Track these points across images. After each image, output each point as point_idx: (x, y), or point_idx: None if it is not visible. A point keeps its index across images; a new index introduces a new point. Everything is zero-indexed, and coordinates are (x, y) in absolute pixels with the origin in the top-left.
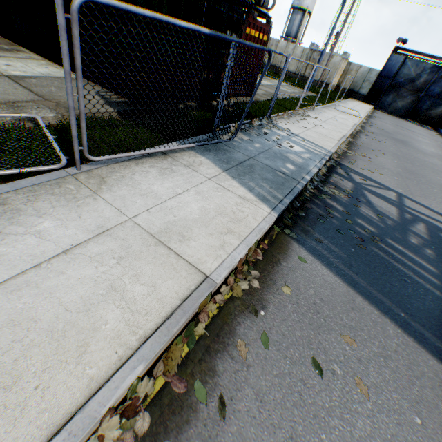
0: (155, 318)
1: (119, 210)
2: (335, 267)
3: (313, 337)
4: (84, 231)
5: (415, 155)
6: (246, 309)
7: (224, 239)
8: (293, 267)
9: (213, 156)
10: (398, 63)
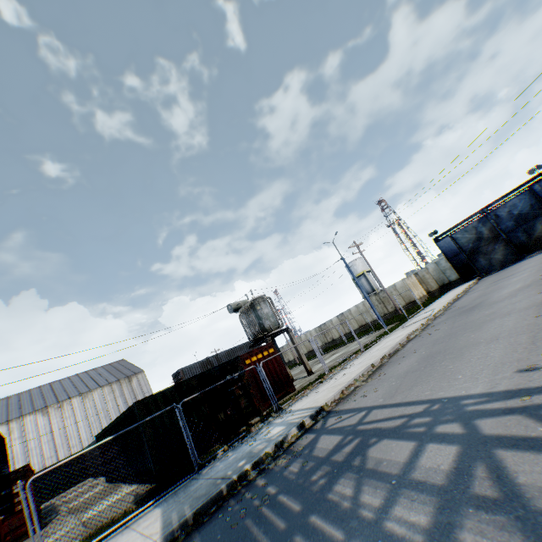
0: None
1: None
2: None
3: None
4: None
5: (471, 318)
6: None
7: None
8: None
9: (170, 500)
10: (449, 242)
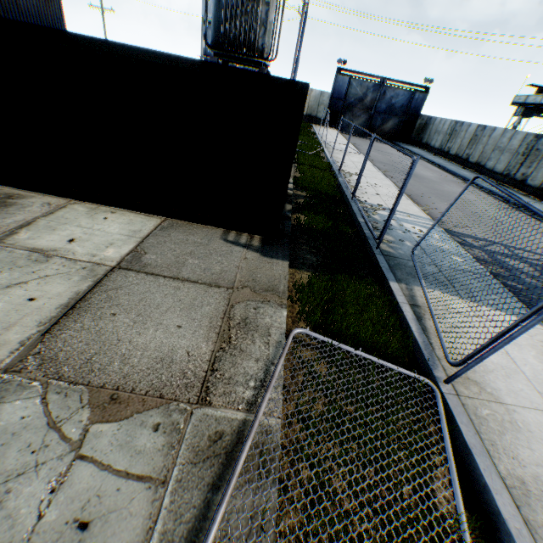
0: None
1: (538, 410)
2: None
3: None
4: None
5: (437, 188)
6: None
7: None
8: None
9: (428, 282)
10: (345, 84)
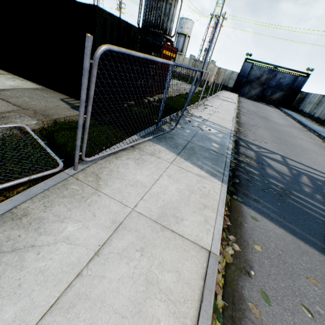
0: (193, 302)
1: (122, 203)
2: (276, 220)
3: (292, 285)
4: (103, 229)
5: (276, 126)
6: (241, 272)
7: (204, 214)
8: (252, 226)
9: (164, 143)
10: (249, 67)
